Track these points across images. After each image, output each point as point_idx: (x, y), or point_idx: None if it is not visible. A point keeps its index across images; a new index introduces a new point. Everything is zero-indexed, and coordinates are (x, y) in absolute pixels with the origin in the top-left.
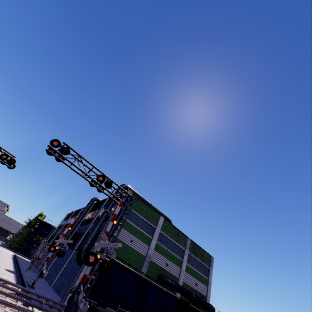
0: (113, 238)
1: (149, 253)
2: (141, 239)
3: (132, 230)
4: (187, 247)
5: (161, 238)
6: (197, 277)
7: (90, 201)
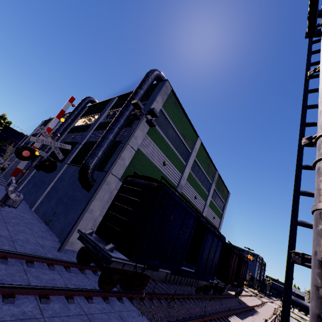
0: (141, 155)
1: (181, 183)
2: (174, 164)
3: (166, 149)
4: (214, 181)
5: (193, 166)
6: (215, 211)
7: (83, 101)
